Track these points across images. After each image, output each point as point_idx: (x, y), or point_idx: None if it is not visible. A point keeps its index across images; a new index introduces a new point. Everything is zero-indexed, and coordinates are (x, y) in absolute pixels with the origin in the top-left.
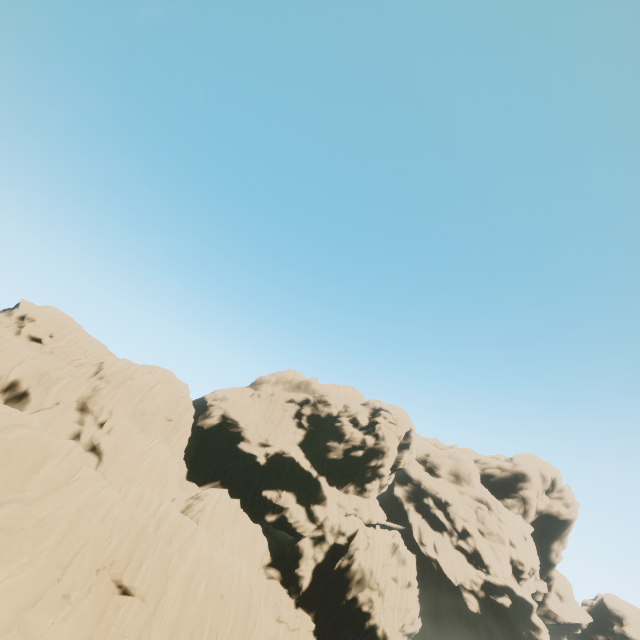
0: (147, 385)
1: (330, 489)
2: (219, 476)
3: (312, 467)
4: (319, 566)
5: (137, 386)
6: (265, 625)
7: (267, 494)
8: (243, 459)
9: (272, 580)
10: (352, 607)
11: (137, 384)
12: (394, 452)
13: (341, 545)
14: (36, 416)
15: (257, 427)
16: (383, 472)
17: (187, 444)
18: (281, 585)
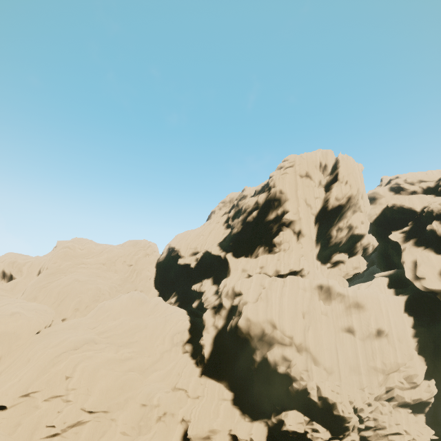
0: (102, 250)
1: (236, 260)
2: (176, 289)
3: (221, 250)
4: (221, 332)
5: (89, 252)
6: (138, 390)
7: (194, 287)
8: (184, 270)
9: (186, 354)
10: (266, 370)
11: (89, 251)
12: (303, 193)
13: (237, 306)
14: (9, 283)
15: (188, 244)
16: (287, 218)
17: (159, 277)
18: (190, 357)
